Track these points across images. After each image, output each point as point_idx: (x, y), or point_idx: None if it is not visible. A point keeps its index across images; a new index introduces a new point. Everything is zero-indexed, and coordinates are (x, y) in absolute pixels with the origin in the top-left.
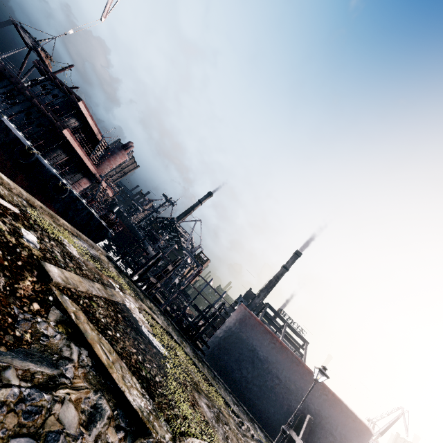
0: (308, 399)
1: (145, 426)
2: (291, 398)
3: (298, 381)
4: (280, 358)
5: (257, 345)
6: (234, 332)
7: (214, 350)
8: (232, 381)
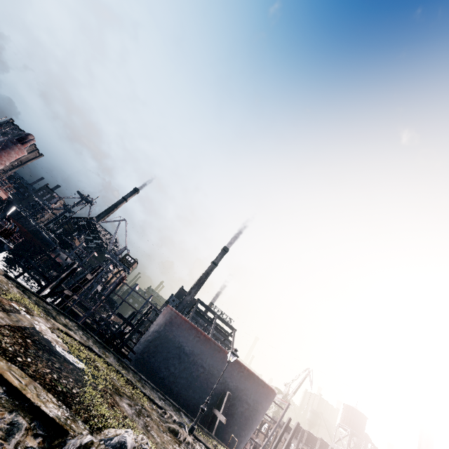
0: (228, 378)
1: (63, 430)
2: (214, 382)
3: (220, 366)
4: (204, 349)
5: (183, 341)
6: (162, 333)
7: (141, 354)
8: (160, 379)
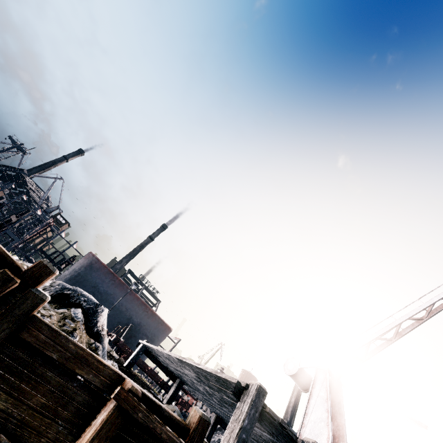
0: (134, 316)
1: None
2: (121, 317)
3: (129, 305)
4: (117, 291)
5: (99, 282)
6: (80, 274)
7: None
8: None
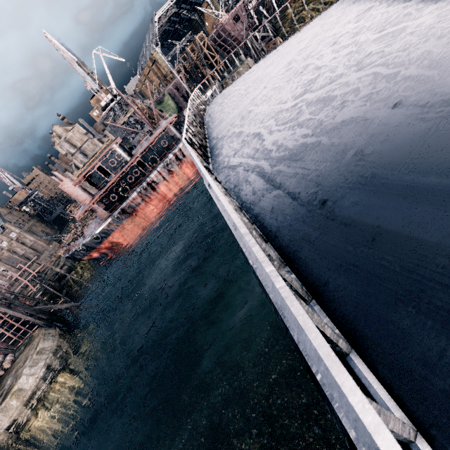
0: None
1: None
2: None
3: None
4: None
5: None
6: None
7: None
8: None
